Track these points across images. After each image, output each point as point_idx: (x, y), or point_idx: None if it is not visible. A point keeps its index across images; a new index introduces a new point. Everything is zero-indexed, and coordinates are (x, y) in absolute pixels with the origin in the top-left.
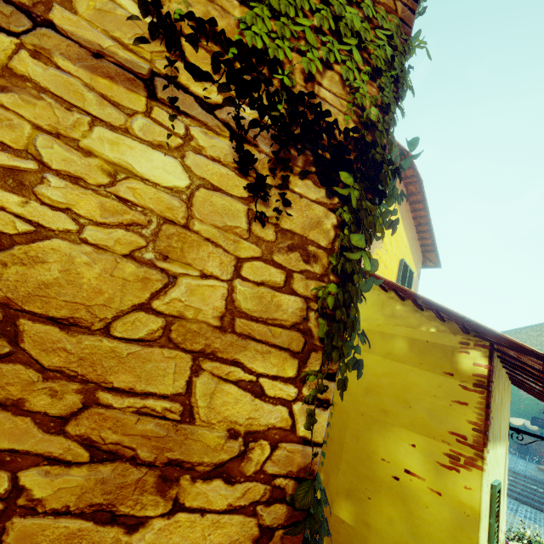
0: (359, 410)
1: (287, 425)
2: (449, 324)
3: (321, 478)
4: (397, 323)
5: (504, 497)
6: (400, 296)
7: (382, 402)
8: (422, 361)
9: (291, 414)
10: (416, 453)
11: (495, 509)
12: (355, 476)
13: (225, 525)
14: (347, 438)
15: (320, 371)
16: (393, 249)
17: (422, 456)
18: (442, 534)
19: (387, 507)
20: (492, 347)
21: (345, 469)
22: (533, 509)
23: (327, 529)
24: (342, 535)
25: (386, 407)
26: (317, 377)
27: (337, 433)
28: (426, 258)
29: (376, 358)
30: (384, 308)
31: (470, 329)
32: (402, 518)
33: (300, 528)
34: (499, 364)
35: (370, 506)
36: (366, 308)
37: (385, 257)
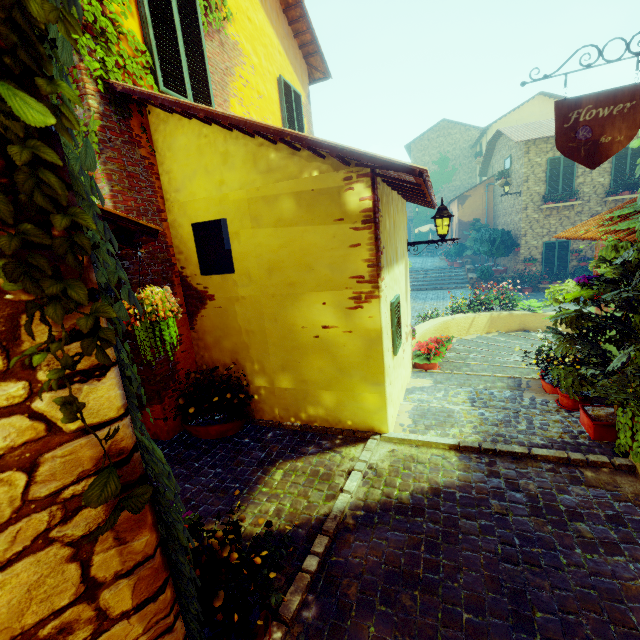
0: (268, 294)
1: (39, 432)
2: (330, 159)
3: (257, 368)
4: (277, 178)
5: (408, 302)
6: (269, 138)
7: (287, 276)
8: (313, 216)
9: (37, 416)
10: (327, 309)
11: (395, 319)
12: (284, 352)
13: (6, 583)
14: (266, 324)
15: (49, 338)
16: (263, 62)
17: (333, 309)
18: (358, 359)
19: (316, 361)
20: (373, 173)
21: (274, 351)
22: (437, 291)
23: (167, 487)
24: (288, 398)
25: (292, 280)
26: (50, 350)
27: (257, 325)
28: (311, 67)
29: (268, 231)
30: (257, 162)
31: (351, 158)
32: (329, 364)
33: (113, 522)
34: (387, 188)
35: (303, 368)
36: (237, 170)
37: (254, 79)
